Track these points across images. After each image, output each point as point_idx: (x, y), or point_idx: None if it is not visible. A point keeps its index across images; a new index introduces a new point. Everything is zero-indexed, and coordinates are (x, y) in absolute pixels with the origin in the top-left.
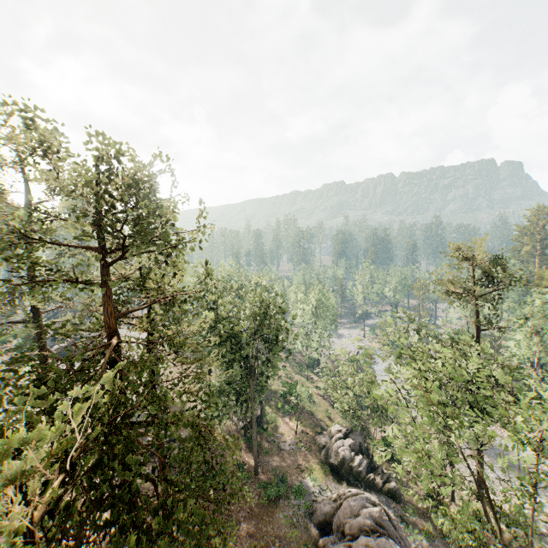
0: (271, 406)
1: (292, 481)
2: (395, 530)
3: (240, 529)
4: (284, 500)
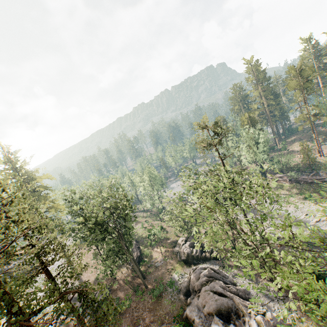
0: (145, 246)
1: (166, 280)
2: (219, 275)
3: (145, 322)
4: (165, 292)
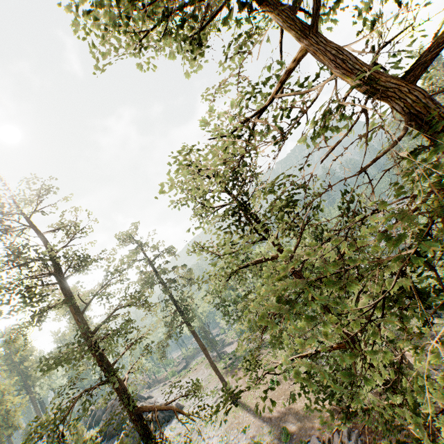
0: None
1: None
2: None
3: None
4: None
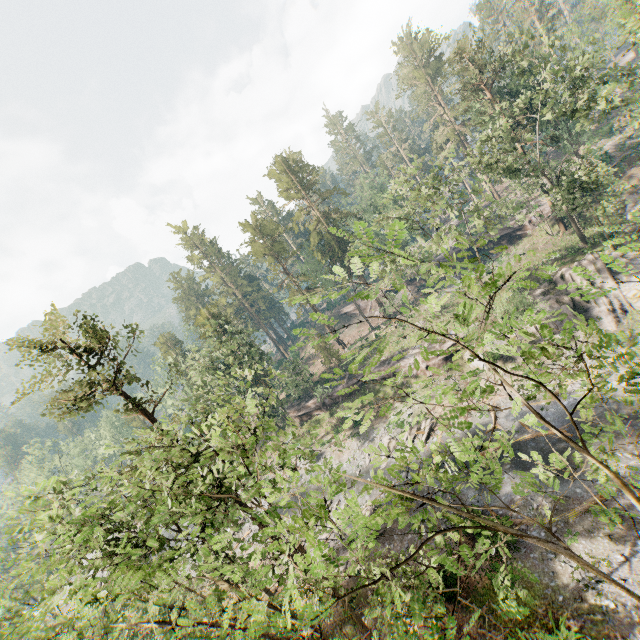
0: None
1: None
2: None
3: None
4: None
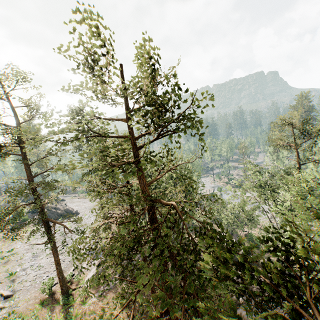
0: None
1: None
2: None
3: None
4: None
